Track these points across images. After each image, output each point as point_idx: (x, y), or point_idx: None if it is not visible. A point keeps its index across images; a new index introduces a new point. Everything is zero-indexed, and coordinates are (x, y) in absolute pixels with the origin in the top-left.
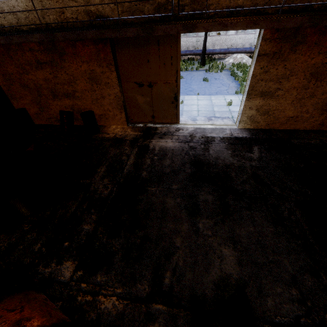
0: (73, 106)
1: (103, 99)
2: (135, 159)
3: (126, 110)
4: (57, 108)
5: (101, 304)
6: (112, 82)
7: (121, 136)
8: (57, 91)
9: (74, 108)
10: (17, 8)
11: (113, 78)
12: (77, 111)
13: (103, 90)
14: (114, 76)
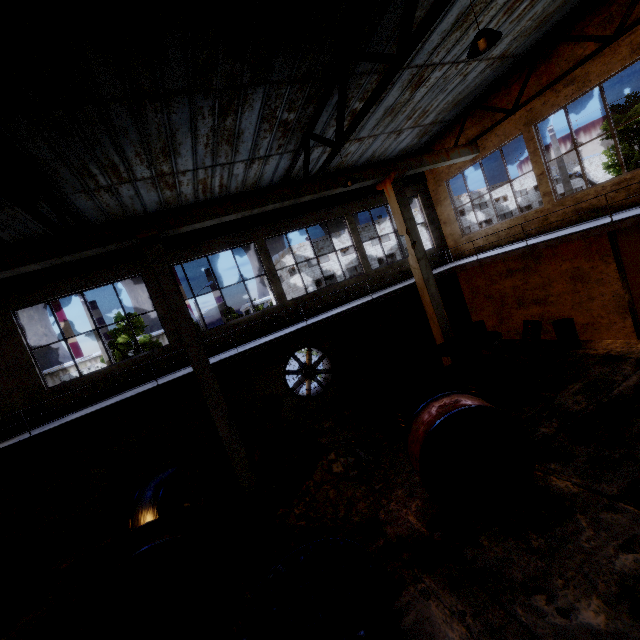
0: (542, 314)
1: (592, 301)
2: (639, 381)
3: (637, 315)
4: (521, 318)
5: (552, 481)
6: (608, 277)
7: (620, 352)
8: (525, 298)
9: (543, 317)
10: (500, 229)
11: (610, 272)
12: (547, 321)
13: (593, 289)
14: (612, 269)
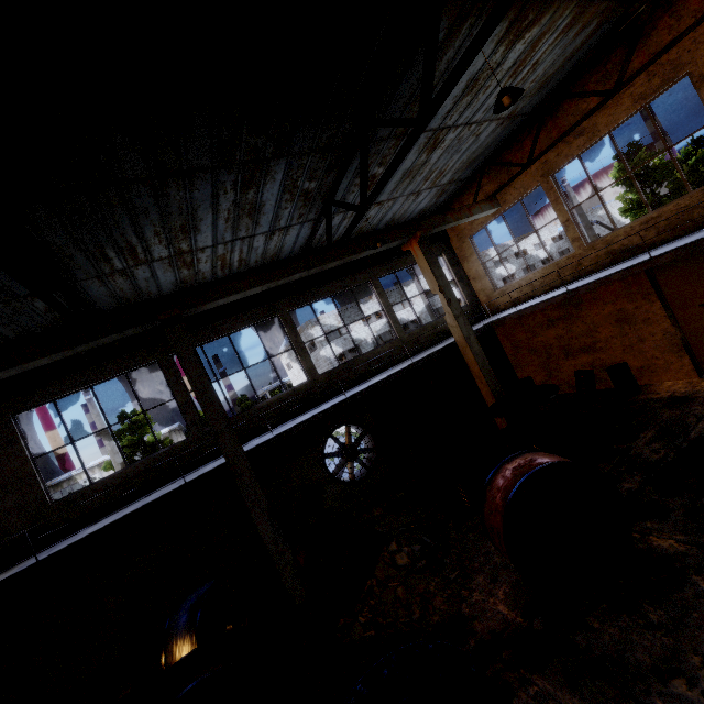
0: (593, 363)
1: (643, 343)
2: None
3: (692, 352)
4: (571, 369)
5: (653, 541)
6: (655, 316)
7: (685, 393)
8: (571, 347)
9: (595, 365)
10: (533, 279)
11: (656, 311)
12: (599, 369)
13: (641, 330)
14: (657, 307)
